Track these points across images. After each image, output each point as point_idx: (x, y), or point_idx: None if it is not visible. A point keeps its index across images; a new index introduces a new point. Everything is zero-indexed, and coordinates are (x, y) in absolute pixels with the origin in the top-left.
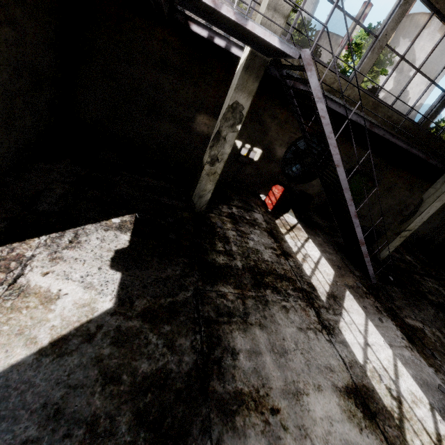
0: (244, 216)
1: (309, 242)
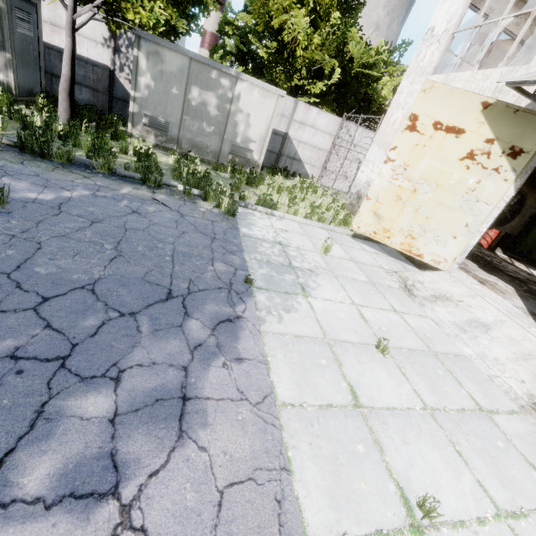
0: (483, 252)
1: (529, 269)
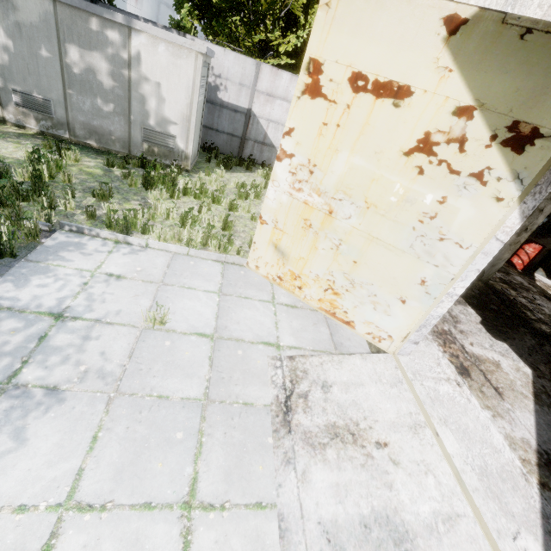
0: (511, 280)
1: None
